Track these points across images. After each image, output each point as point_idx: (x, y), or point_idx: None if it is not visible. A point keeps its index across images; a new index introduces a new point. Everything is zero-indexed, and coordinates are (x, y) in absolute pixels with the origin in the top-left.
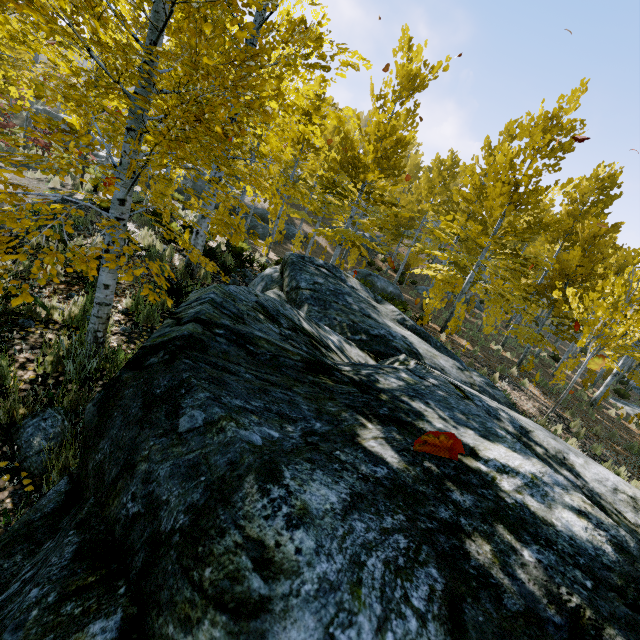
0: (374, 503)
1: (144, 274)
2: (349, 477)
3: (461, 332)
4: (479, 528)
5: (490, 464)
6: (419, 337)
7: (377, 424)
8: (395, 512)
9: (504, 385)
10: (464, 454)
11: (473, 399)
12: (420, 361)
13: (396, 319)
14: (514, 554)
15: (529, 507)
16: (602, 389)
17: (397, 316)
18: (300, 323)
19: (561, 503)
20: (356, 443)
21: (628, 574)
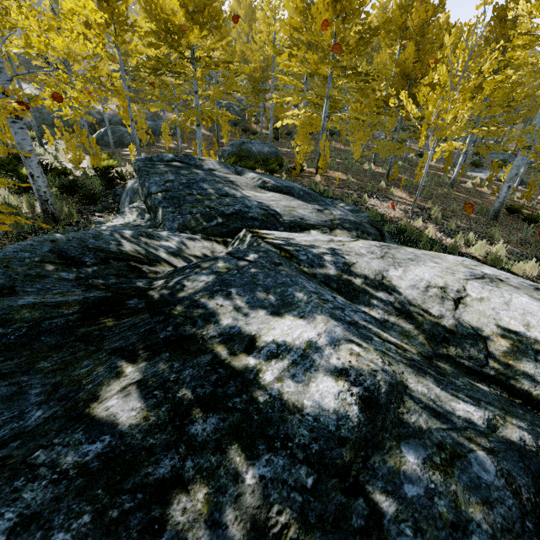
0: (49, 520)
1: (3, 238)
2: (31, 492)
3: (336, 166)
4: (205, 465)
5: (263, 352)
6: (282, 194)
7: (142, 361)
8: (79, 516)
9: (374, 201)
10: (237, 352)
11: (298, 256)
12: (278, 220)
13: (257, 185)
14: (234, 485)
15: (283, 396)
16: (457, 169)
17: (257, 182)
18: (118, 248)
19: (324, 370)
20: (84, 416)
21: (363, 438)
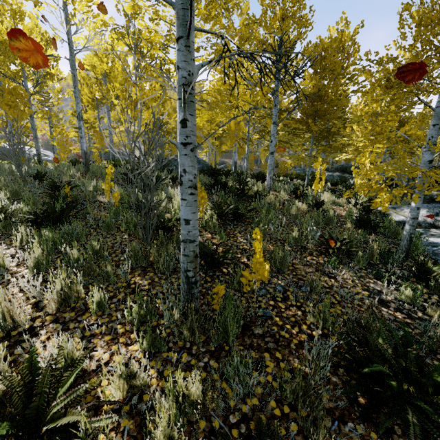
0: None
1: None
2: None
3: None
4: None
5: None
6: None
7: None
8: None
9: None
10: None
11: None
12: None
13: None
14: None
15: None
16: None
17: None
18: None
19: None
20: None
21: None
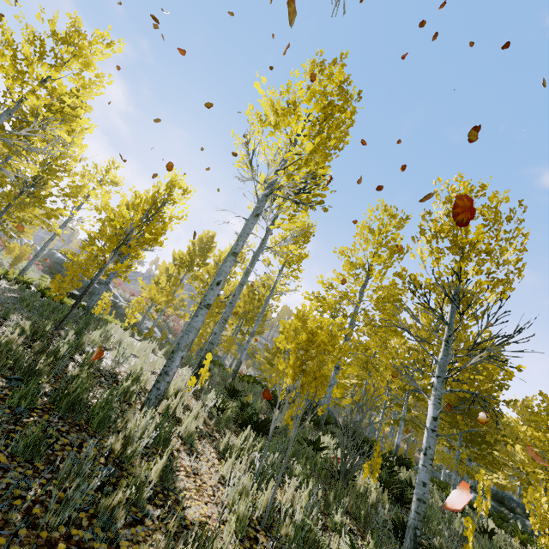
0: None
1: None
2: None
3: None
4: None
5: None
6: None
7: None
8: None
9: None
10: None
11: None
12: None
13: None
14: None
15: None
16: None
17: None
18: None
19: None
20: None
21: None
